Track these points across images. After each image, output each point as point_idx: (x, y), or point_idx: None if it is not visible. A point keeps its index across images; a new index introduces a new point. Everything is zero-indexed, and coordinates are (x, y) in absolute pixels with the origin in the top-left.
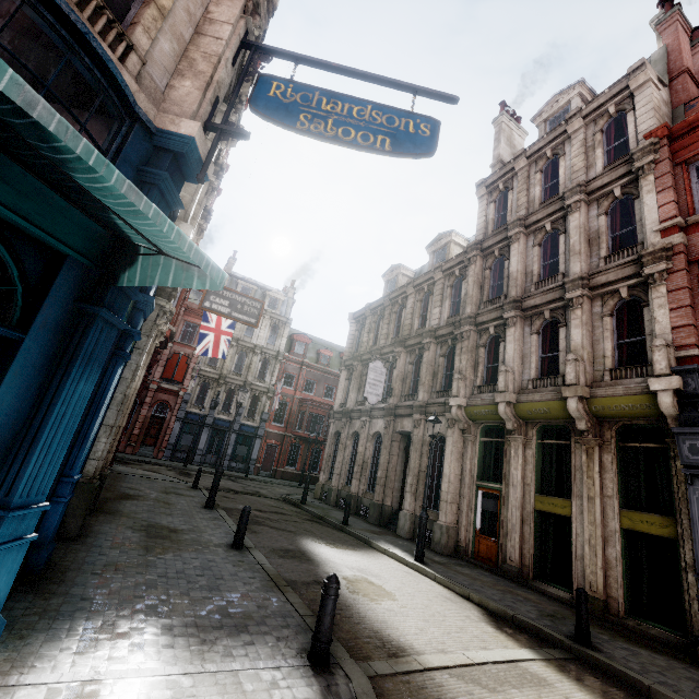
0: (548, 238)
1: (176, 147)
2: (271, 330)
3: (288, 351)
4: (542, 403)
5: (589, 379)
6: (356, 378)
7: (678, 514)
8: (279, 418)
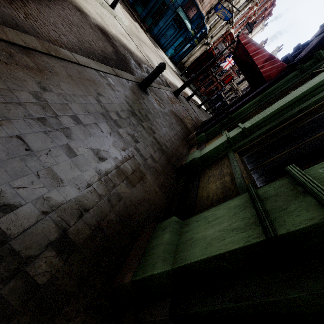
0: None
1: (201, 15)
2: None
3: None
4: None
5: None
6: None
7: None
8: None
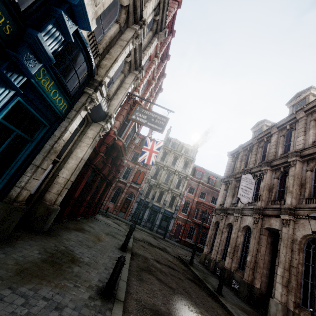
0: None
1: None
2: (184, 164)
3: (192, 175)
4: None
5: None
6: (231, 188)
7: None
8: (185, 210)
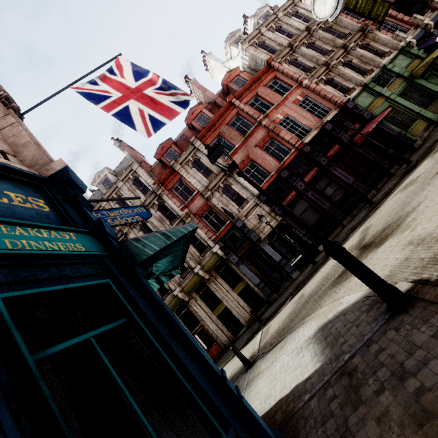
0: (141, 226)
1: None
2: None
3: None
4: (191, 281)
5: (197, 262)
6: None
7: (243, 277)
8: None
